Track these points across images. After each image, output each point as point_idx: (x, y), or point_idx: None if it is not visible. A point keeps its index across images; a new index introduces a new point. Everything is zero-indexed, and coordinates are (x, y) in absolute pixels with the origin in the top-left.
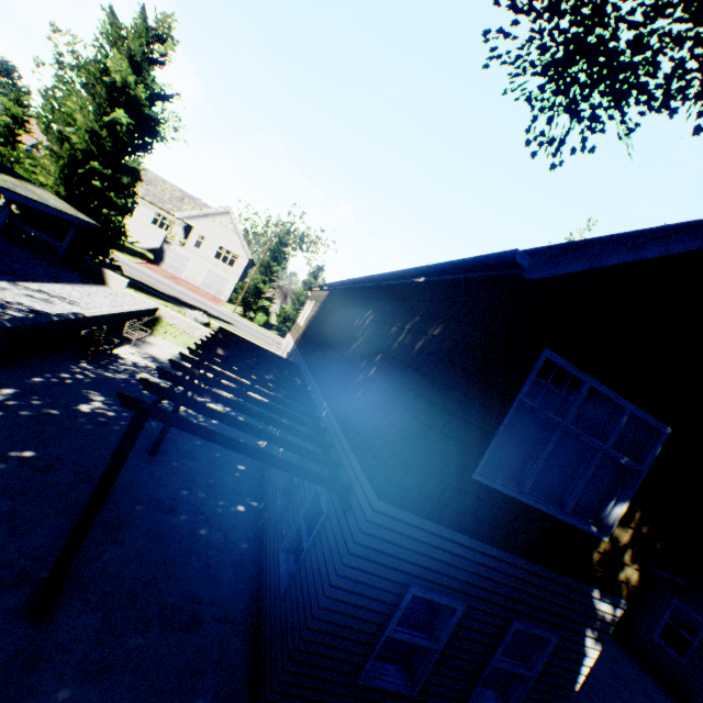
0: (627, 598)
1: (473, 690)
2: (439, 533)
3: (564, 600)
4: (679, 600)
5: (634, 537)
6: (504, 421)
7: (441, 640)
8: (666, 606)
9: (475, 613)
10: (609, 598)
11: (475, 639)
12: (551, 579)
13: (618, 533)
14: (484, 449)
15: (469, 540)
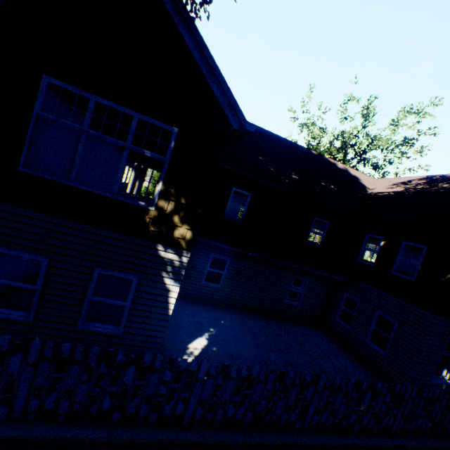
0: (189, 250)
1: (80, 316)
2: (8, 210)
3: (135, 253)
4: (347, 293)
5: (178, 207)
6: (30, 129)
7: (38, 283)
8: (342, 299)
9: (62, 265)
10: (173, 250)
11: (70, 283)
12: (119, 239)
13: (163, 205)
14: (22, 150)
15: (36, 215)
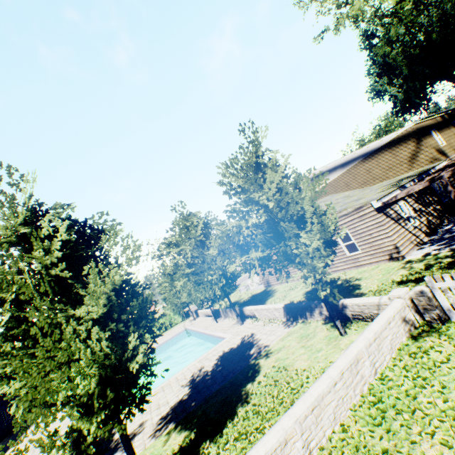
0: None
1: None
2: None
3: None
4: None
5: None
6: None
7: None
8: None
9: None
10: None
11: None
12: None
13: None
14: None
15: None
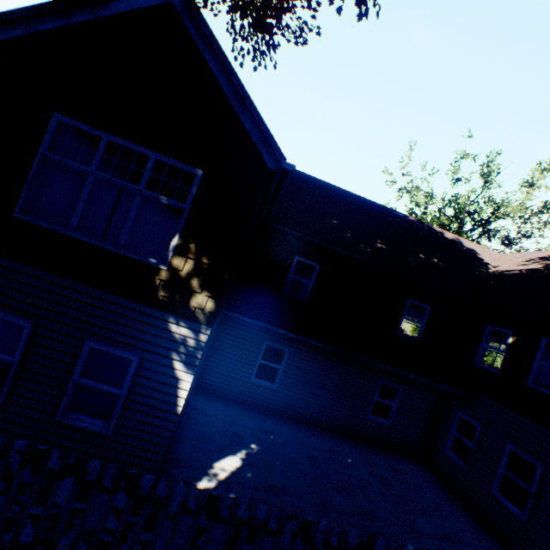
0: (210, 324)
1: (62, 403)
2: None
3: (138, 324)
4: (462, 412)
5: (197, 267)
6: (32, 170)
7: (16, 355)
8: (453, 421)
9: (48, 333)
10: (188, 323)
11: (54, 357)
12: (120, 304)
13: (179, 263)
14: (21, 194)
15: (26, 269)
